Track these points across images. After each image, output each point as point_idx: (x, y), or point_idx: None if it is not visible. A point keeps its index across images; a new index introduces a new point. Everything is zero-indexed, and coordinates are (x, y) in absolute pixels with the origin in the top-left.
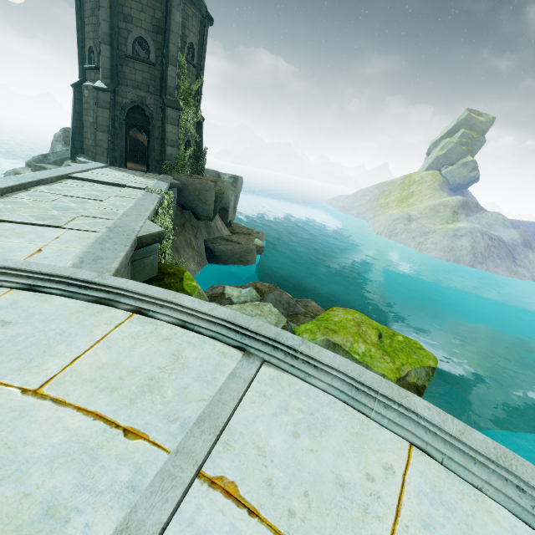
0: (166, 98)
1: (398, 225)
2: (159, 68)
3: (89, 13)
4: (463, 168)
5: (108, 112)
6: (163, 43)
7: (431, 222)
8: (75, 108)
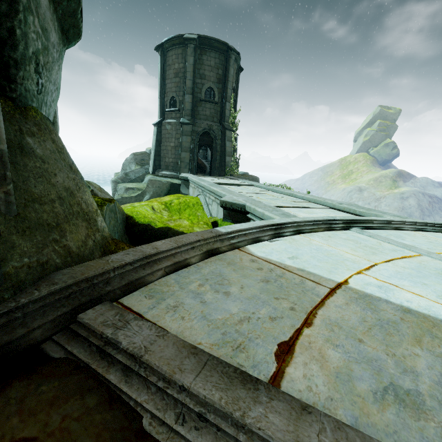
0: (225, 124)
1: (353, 195)
2: (219, 105)
3: (173, 76)
4: (386, 148)
5: (190, 138)
6: (223, 89)
7: (379, 190)
8: (157, 138)
